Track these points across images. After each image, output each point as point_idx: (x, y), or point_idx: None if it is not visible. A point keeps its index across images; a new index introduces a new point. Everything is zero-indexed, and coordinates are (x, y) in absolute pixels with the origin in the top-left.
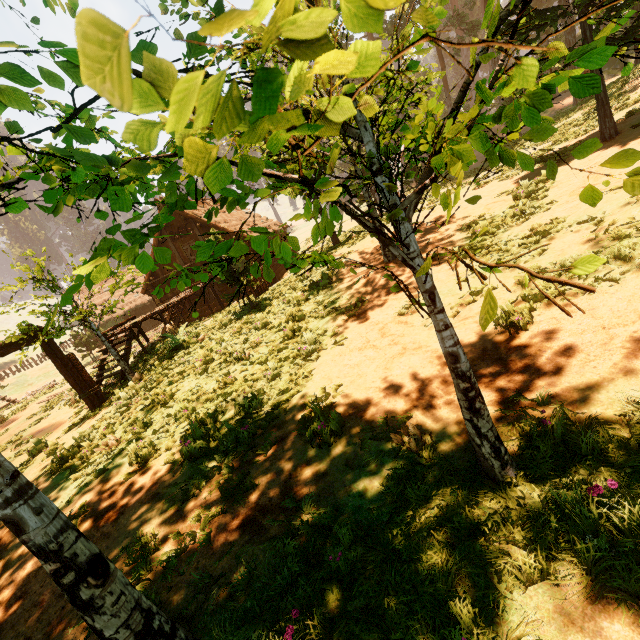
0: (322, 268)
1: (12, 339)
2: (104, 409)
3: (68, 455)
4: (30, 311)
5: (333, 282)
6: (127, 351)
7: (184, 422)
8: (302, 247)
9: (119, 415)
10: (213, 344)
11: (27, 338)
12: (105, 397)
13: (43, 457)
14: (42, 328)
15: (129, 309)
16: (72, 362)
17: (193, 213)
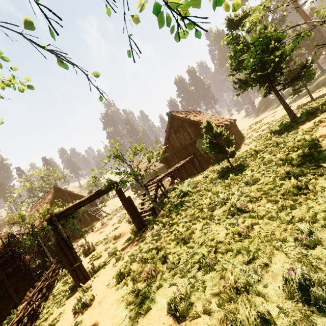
0: (294, 135)
1: (103, 188)
2: (145, 232)
3: (125, 272)
4: (110, 172)
5: (320, 143)
6: (155, 195)
7: (210, 273)
8: (245, 131)
9: (154, 243)
10: (210, 194)
11: (109, 187)
12: (145, 223)
13: (114, 262)
14: (116, 182)
15: (153, 171)
16: (129, 201)
17: (185, 117)
